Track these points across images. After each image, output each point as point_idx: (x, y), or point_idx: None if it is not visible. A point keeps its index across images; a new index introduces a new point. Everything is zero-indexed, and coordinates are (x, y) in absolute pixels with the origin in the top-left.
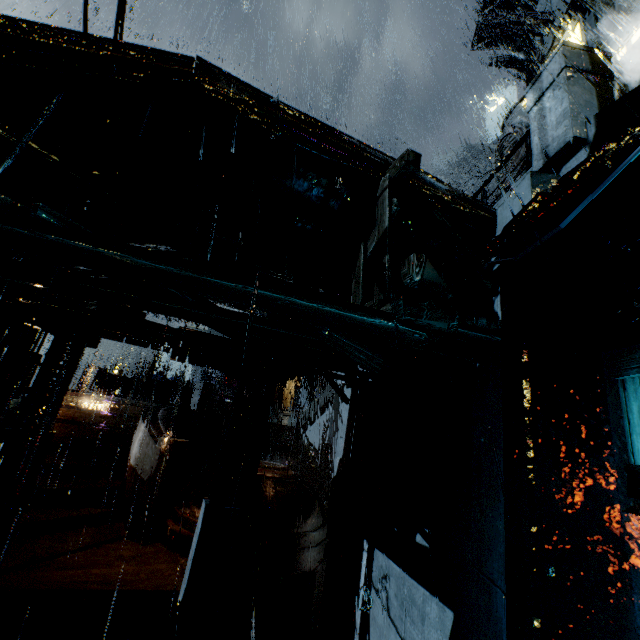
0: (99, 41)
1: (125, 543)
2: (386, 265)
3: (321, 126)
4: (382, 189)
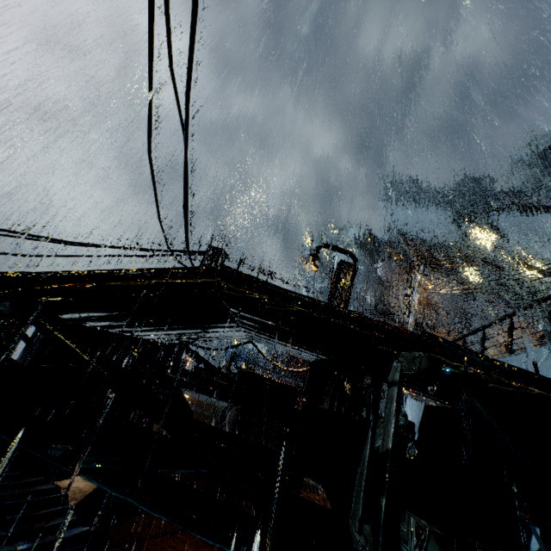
0: (151, 272)
1: (191, 535)
2: (382, 513)
3: (329, 309)
4: (392, 378)
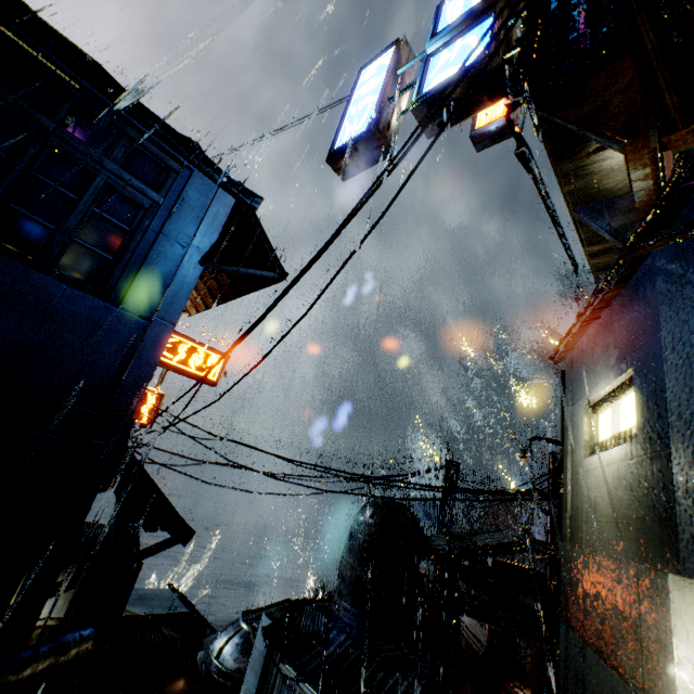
0: (503, 544)
1: None
2: None
3: None
4: None
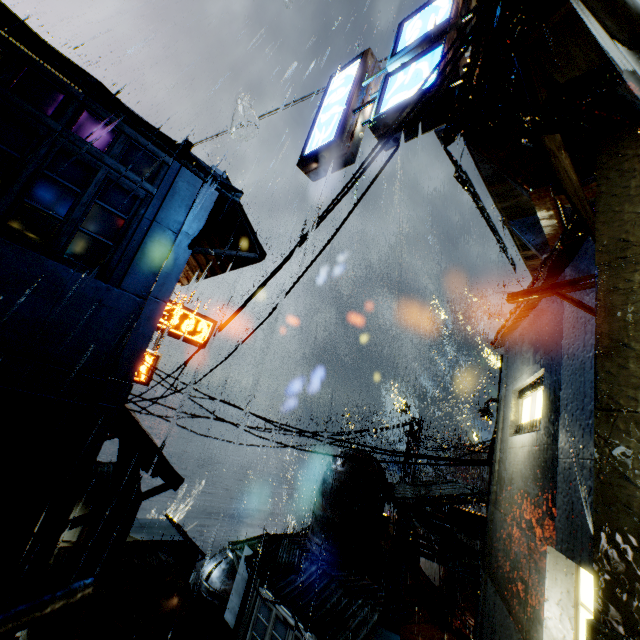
0: (454, 496)
1: (431, 625)
2: None
3: None
4: None
